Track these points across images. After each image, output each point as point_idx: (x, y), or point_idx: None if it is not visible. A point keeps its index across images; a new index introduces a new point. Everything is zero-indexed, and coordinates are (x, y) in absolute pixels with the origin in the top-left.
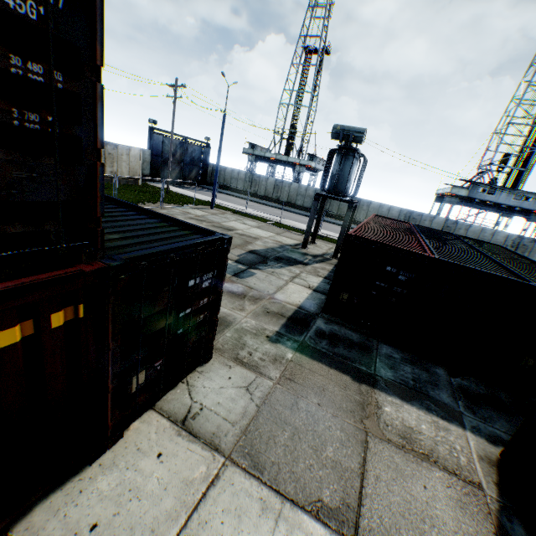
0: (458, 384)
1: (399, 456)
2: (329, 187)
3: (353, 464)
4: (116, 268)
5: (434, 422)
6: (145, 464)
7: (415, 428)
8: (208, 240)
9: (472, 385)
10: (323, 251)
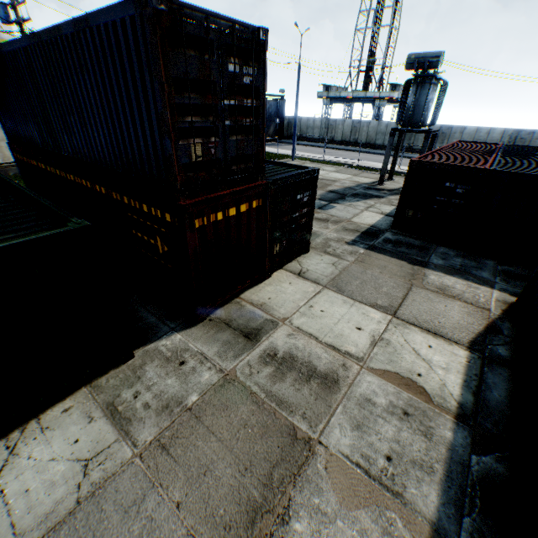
0: (503, 269)
1: (432, 295)
2: (404, 120)
3: (399, 295)
4: (271, 183)
5: (467, 285)
6: (284, 285)
7: (450, 286)
8: (306, 171)
9: (517, 270)
10: (400, 186)
